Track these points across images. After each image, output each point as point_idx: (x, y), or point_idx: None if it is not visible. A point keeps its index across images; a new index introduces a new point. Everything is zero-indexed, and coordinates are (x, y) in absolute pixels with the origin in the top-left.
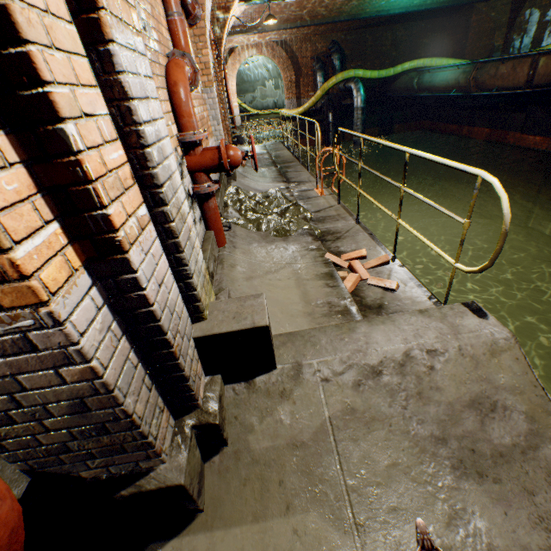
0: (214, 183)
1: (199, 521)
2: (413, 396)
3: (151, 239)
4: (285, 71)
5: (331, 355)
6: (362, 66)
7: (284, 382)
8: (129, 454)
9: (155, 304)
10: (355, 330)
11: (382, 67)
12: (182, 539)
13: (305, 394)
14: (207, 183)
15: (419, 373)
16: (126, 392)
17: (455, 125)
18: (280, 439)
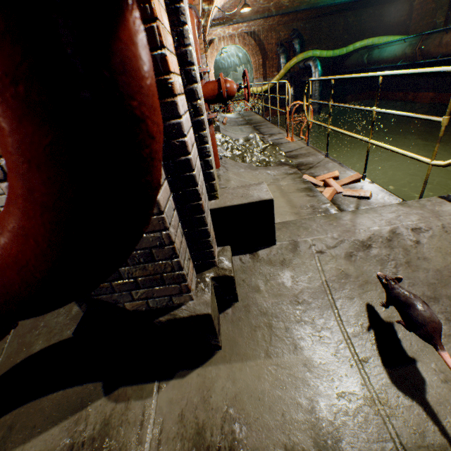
0: (213, 113)
1: (218, 356)
2: (402, 265)
3: (186, 108)
4: (254, 56)
5: (322, 235)
6: (318, 49)
7: (283, 254)
8: (166, 286)
9: (191, 155)
10: (341, 218)
11: (335, 48)
12: (206, 368)
13: (302, 263)
14: (208, 112)
15: (406, 246)
16: (169, 222)
17: (401, 92)
18: (283, 297)
